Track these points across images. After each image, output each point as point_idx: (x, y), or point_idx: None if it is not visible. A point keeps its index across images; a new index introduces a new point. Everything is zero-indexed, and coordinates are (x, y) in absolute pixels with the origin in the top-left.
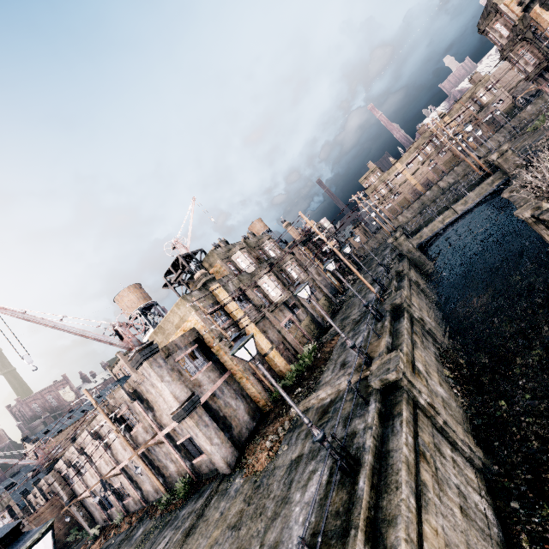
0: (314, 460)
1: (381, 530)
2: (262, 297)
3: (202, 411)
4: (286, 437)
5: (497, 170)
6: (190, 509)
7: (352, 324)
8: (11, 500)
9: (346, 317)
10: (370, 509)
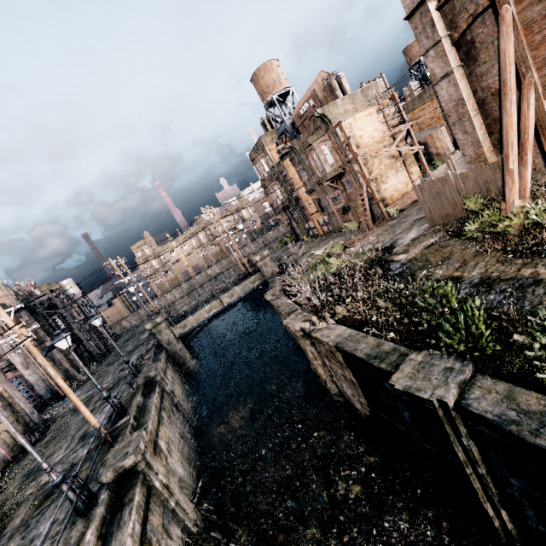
0: None
1: None
2: None
3: None
4: None
5: (259, 271)
6: None
7: (34, 503)
8: None
9: (36, 470)
10: None
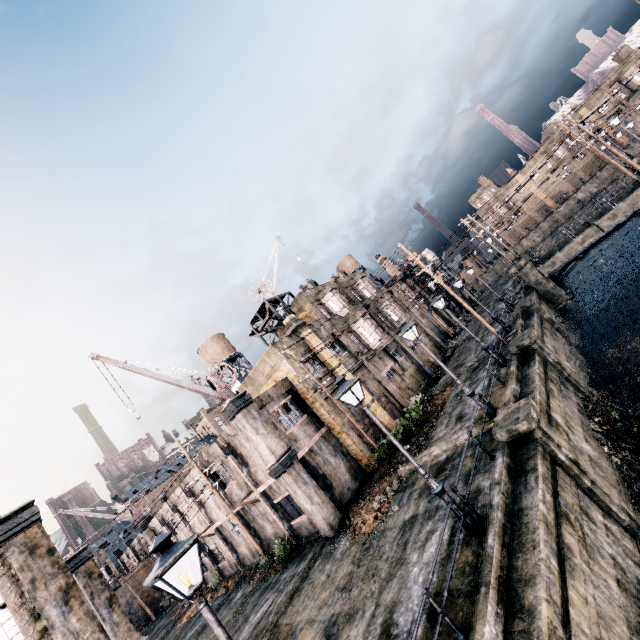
0: (431, 520)
1: (516, 590)
2: (358, 343)
3: (300, 467)
4: (396, 497)
5: None
6: (291, 573)
7: (469, 372)
8: (108, 558)
9: (459, 365)
10: (502, 569)
